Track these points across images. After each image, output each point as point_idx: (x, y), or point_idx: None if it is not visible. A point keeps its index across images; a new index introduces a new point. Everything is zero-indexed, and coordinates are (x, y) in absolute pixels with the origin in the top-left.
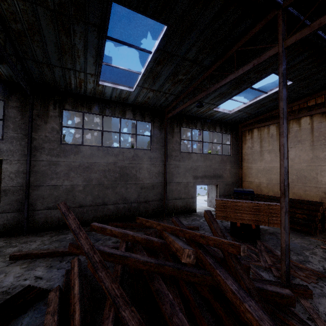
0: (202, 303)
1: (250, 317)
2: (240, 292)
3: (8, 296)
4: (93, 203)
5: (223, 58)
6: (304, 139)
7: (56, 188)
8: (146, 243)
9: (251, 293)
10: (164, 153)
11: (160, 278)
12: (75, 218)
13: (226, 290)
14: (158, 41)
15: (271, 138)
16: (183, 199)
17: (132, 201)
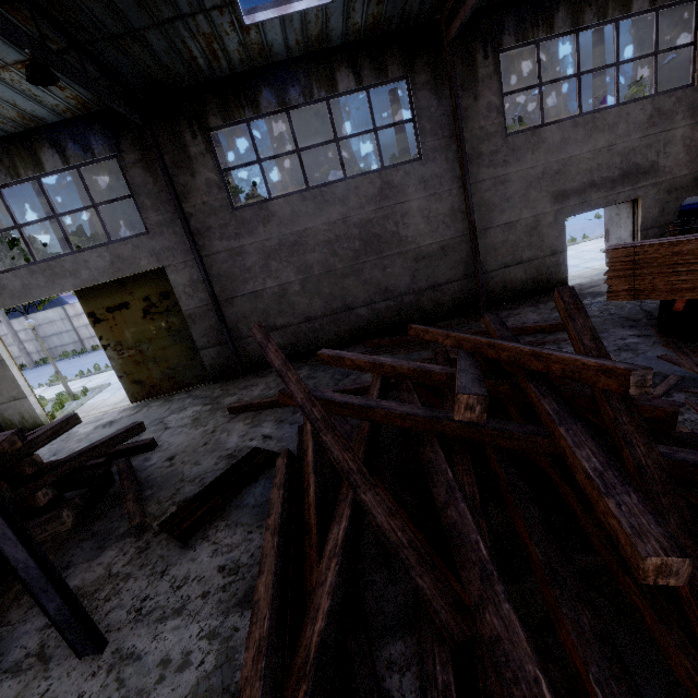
0: (525, 486)
1: (616, 526)
2: (606, 474)
3: (235, 460)
4: (327, 311)
5: None
6: None
7: (258, 296)
8: (419, 377)
9: (646, 476)
10: (457, 156)
11: (436, 441)
12: (278, 350)
13: (576, 467)
14: None
15: None
16: (528, 262)
17: (401, 292)
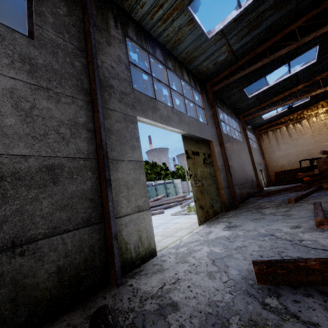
0: None
1: None
2: None
3: None
4: (243, 181)
5: (309, 81)
6: (306, 132)
7: (231, 168)
8: None
9: None
10: (247, 145)
11: None
12: None
13: None
14: (301, 67)
15: (283, 135)
16: (259, 179)
17: (250, 180)
